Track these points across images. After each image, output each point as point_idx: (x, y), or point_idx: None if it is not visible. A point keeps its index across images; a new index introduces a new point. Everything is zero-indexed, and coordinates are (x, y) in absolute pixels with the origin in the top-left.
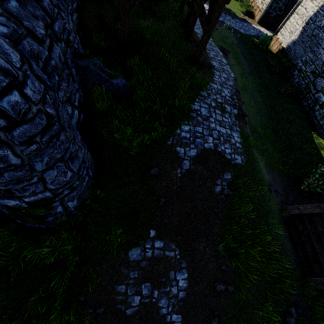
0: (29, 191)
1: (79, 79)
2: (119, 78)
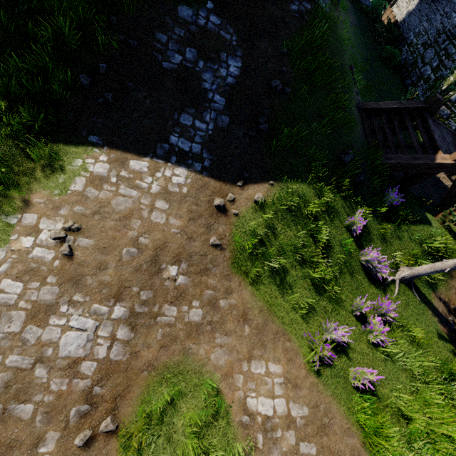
0: None
1: None
2: None
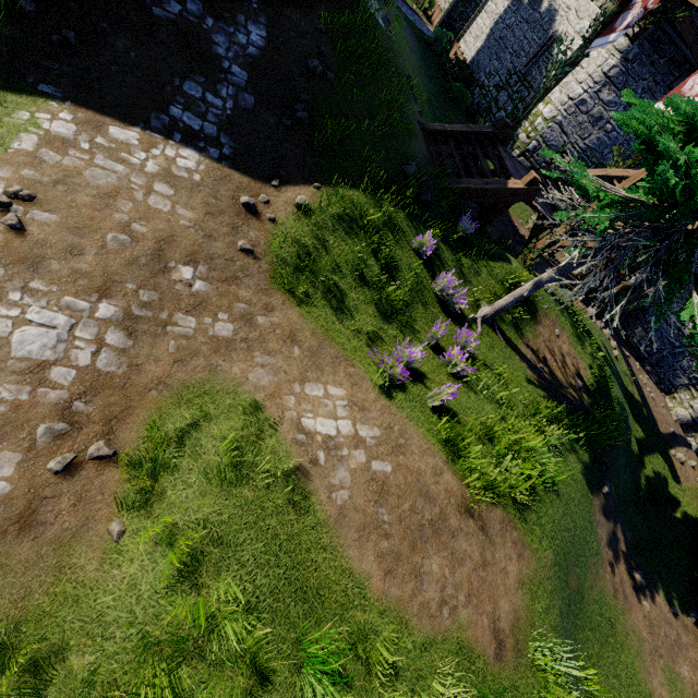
0: None
1: None
2: None
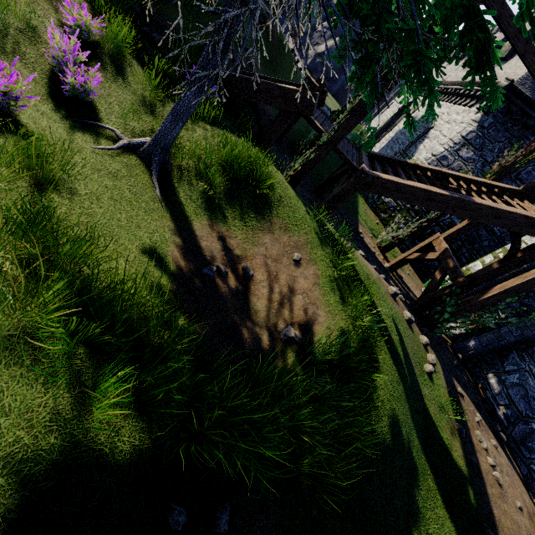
0: None
1: None
2: None
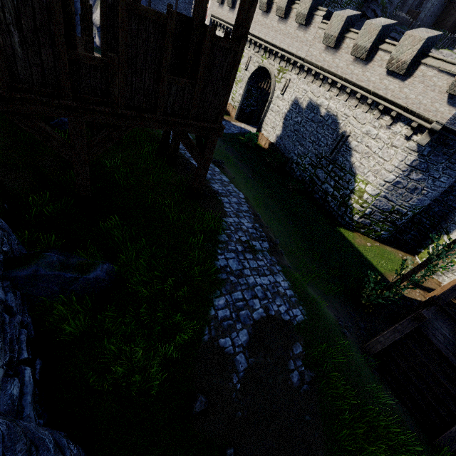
0: None
1: (20, 295)
2: (97, 268)
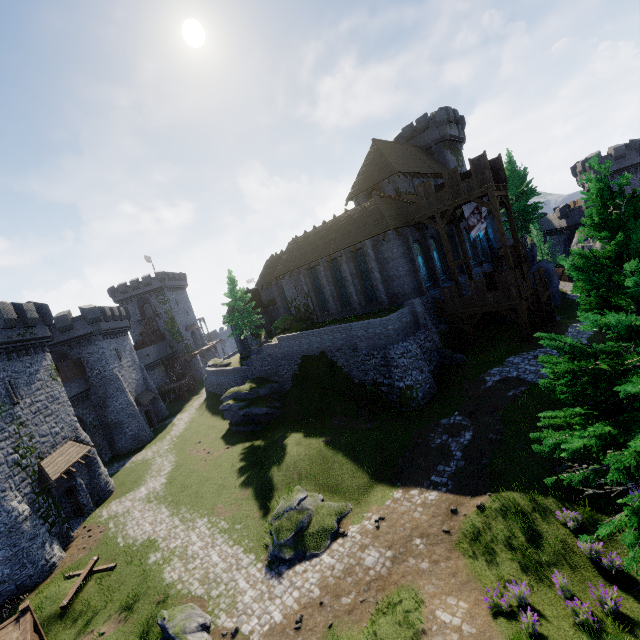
0: (407, 379)
1: (439, 358)
2: (457, 354)
